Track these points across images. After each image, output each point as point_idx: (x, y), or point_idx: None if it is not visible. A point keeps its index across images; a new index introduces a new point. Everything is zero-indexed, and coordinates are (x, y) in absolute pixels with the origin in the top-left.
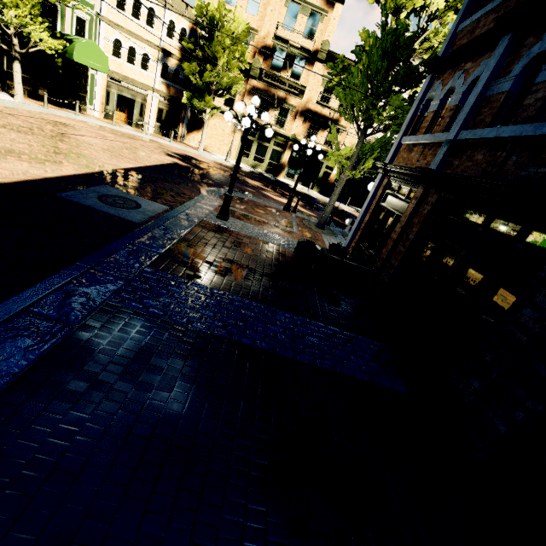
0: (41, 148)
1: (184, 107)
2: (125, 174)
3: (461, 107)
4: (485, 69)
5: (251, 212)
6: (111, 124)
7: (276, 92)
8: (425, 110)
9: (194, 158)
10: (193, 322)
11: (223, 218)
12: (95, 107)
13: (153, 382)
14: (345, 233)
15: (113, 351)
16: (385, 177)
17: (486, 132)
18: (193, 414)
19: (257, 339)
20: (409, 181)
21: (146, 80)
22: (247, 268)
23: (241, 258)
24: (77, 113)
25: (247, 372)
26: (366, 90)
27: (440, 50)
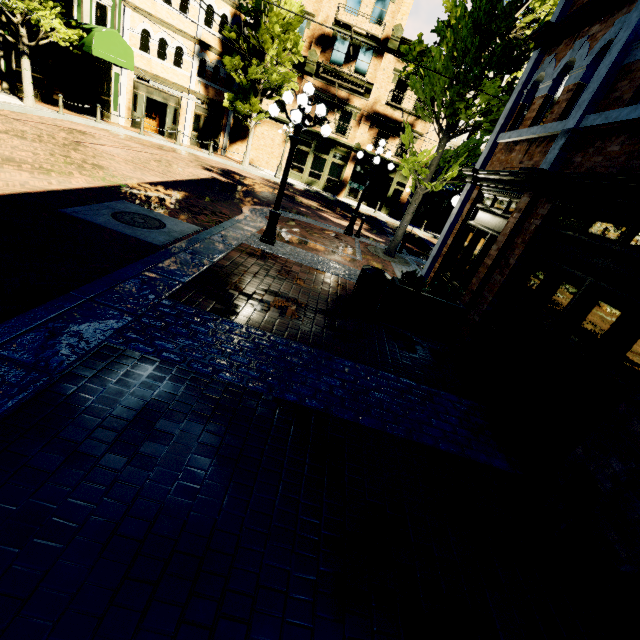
0: (48, 157)
1: (226, 113)
2: (150, 189)
3: (583, 87)
4: (622, 27)
5: (303, 236)
6: (139, 134)
7: (337, 91)
8: (530, 97)
9: (236, 173)
10: (220, 372)
11: (269, 242)
12: (121, 113)
13: (156, 455)
14: (421, 262)
15: (105, 410)
16: (474, 188)
17: (626, 112)
18: (210, 502)
19: (305, 396)
20: (508, 189)
21: (180, 80)
22: (296, 302)
23: (288, 291)
24: (98, 120)
25: (291, 440)
26: (451, 77)
27: (553, 15)
